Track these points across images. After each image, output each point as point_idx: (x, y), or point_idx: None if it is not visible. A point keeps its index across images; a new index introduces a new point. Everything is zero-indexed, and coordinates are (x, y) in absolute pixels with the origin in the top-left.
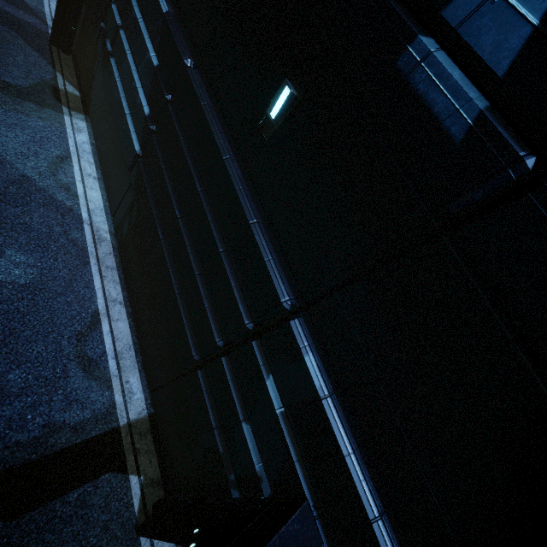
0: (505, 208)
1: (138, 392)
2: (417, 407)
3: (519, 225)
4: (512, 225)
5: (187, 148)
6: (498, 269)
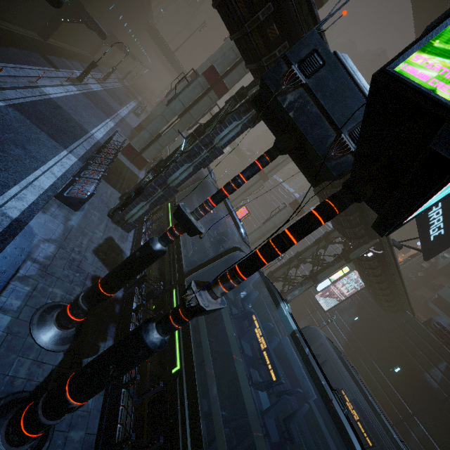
0: (445, 401)
1: None
2: (445, 434)
3: (448, 404)
4: (447, 403)
5: (365, 366)
6: (448, 410)
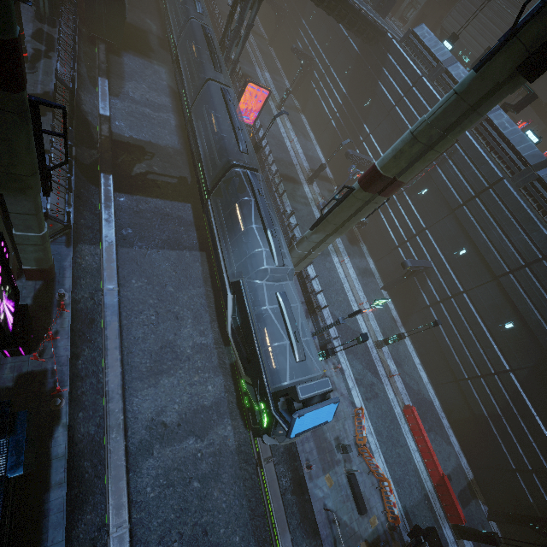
0: None
1: (266, 37)
2: None
3: None
4: None
5: None
6: None
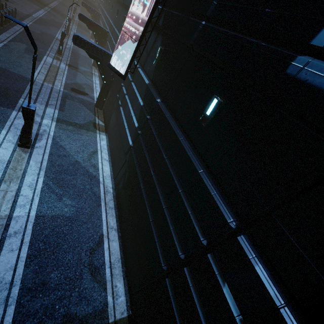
0: None
1: (122, 295)
2: None
3: None
4: None
5: (158, 138)
6: None
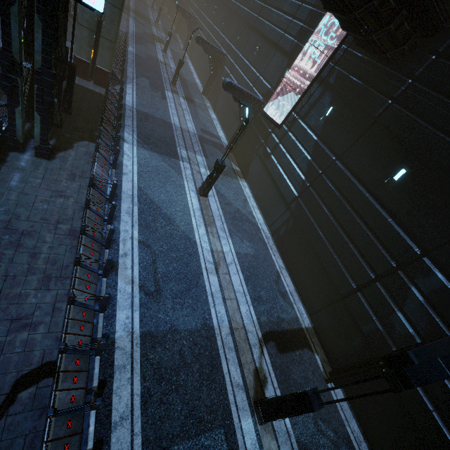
0: None
1: (304, 314)
2: None
3: None
4: None
5: (337, 192)
6: None
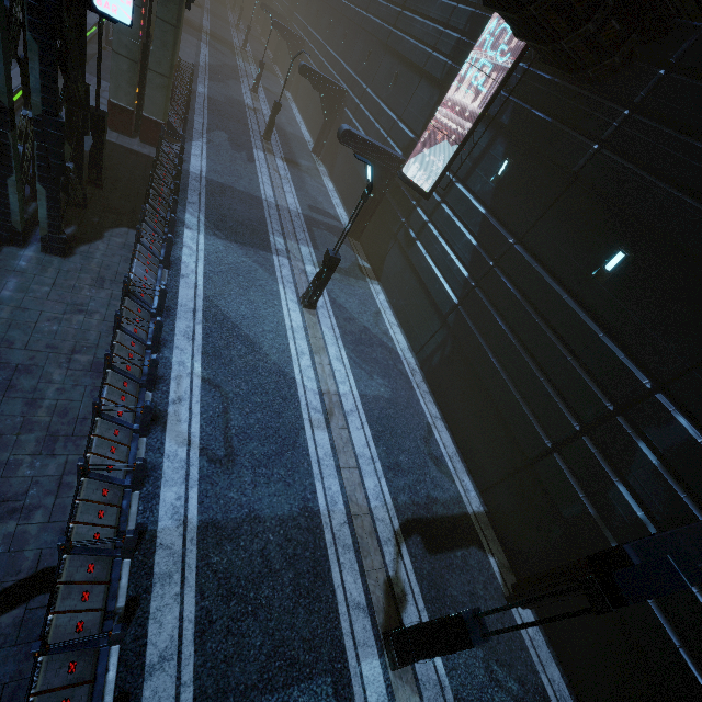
0: None
1: (472, 491)
2: None
3: None
4: None
5: (518, 295)
6: None
